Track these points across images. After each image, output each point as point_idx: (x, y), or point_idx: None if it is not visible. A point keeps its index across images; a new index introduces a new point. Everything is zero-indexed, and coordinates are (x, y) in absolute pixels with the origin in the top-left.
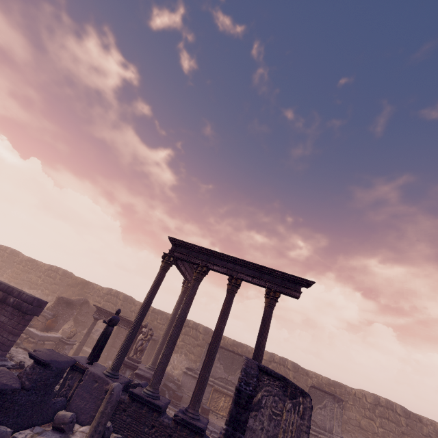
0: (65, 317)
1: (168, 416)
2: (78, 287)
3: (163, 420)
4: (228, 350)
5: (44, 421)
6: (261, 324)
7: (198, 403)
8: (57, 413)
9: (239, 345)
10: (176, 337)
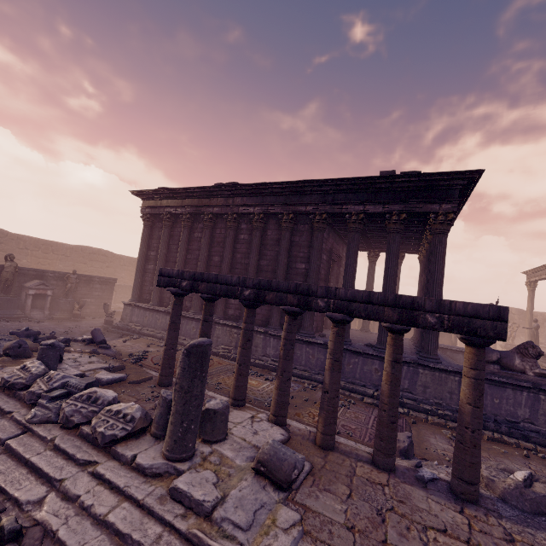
0: None
1: None
2: None
3: None
4: None
5: None
6: None
7: None
8: None
9: None
10: None
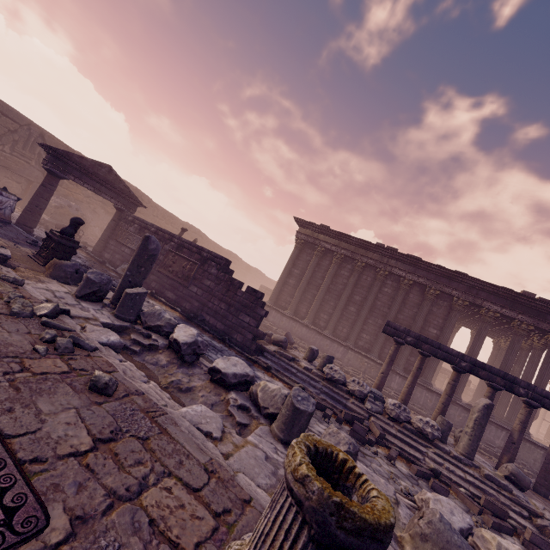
0: None
1: None
2: None
3: None
4: None
5: None
6: None
7: None
8: None
9: None
10: None
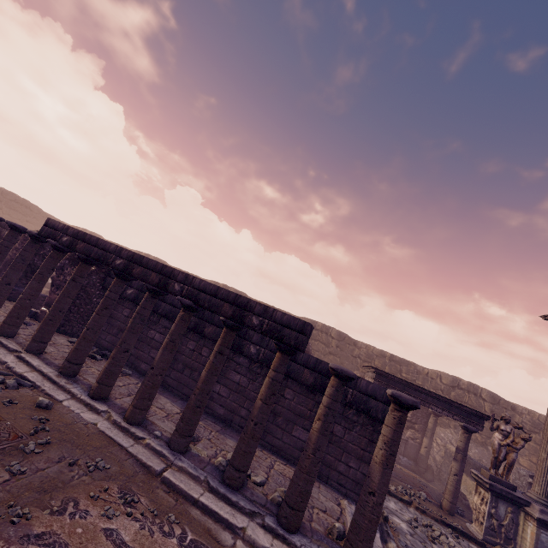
0: None
1: None
2: None
3: None
4: None
5: None
6: None
7: None
8: None
9: None
10: None
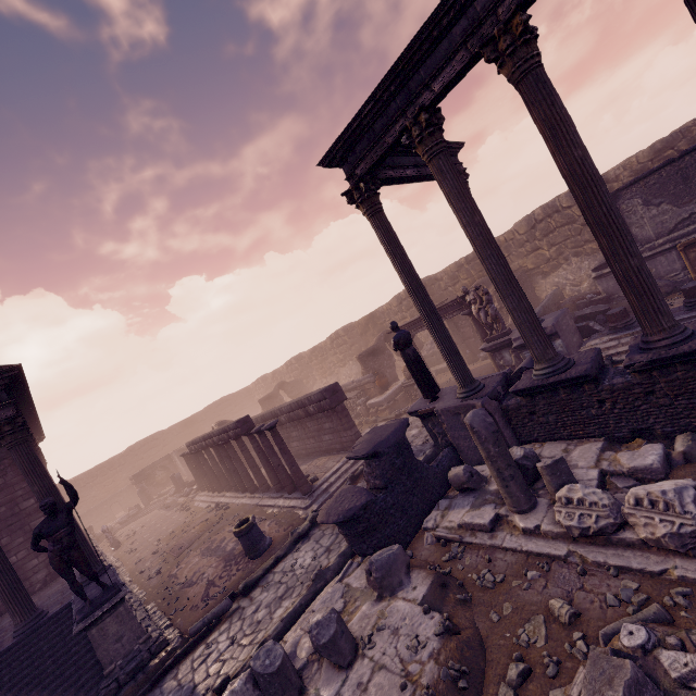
0: (387, 365)
1: (617, 370)
2: (370, 327)
3: (611, 385)
4: (654, 172)
5: (446, 487)
6: (695, 12)
7: (662, 315)
8: (448, 476)
9: (673, 139)
10: (503, 271)
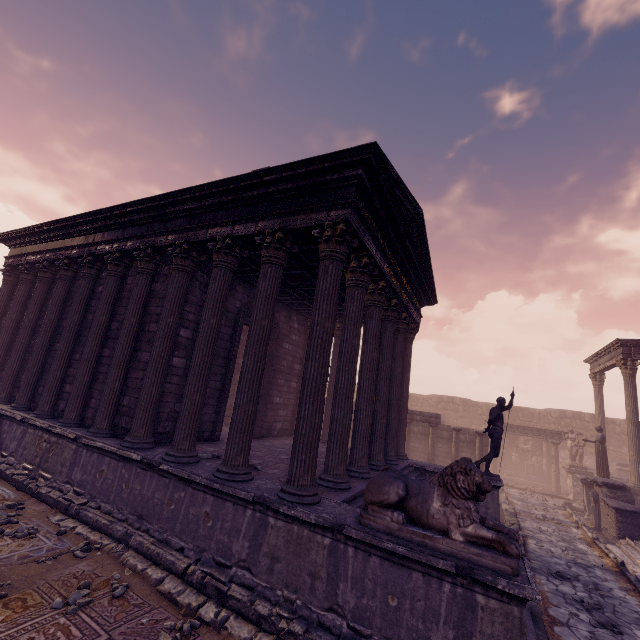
0: None
1: None
2: None
3: None
4: None
5: None
6: None
7: None
8: None
9: None
10: None
